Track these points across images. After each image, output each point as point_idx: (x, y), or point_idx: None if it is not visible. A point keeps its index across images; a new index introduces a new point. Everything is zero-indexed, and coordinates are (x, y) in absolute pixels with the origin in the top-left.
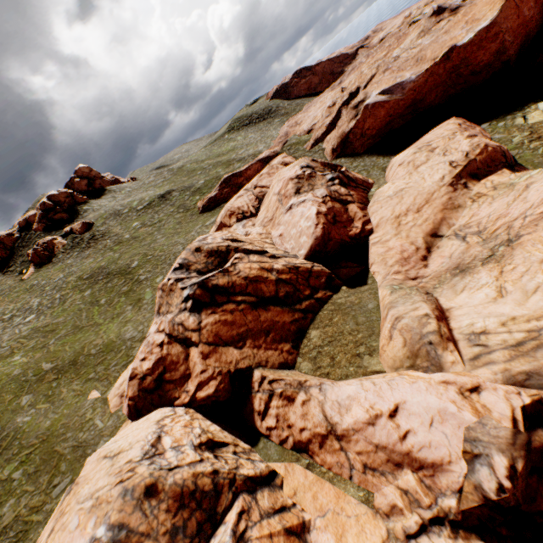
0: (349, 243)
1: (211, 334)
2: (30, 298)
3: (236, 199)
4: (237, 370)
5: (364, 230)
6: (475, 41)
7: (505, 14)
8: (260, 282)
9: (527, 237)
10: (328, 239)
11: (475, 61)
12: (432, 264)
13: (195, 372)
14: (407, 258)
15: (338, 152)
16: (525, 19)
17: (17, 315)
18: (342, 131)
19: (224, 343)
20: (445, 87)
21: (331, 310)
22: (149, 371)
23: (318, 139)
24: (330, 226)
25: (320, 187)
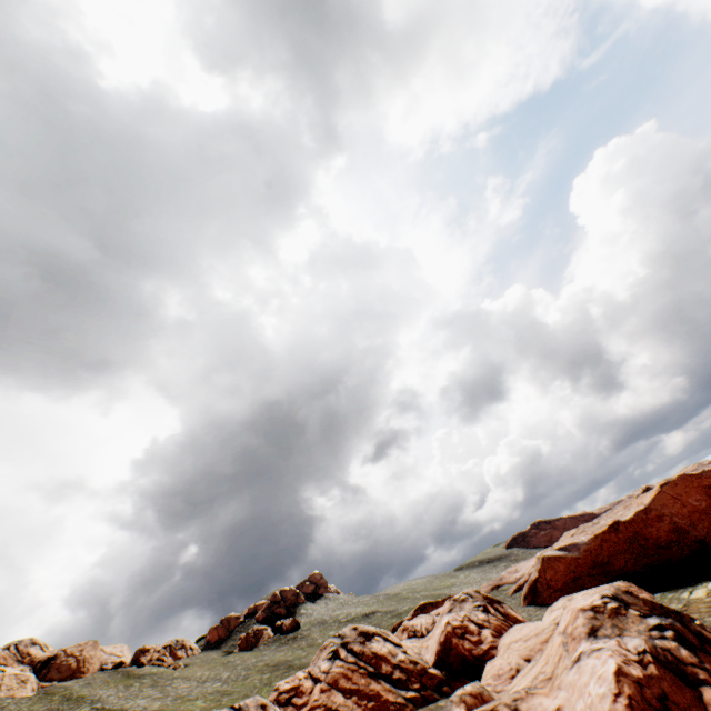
0: (471, 661)
1: (333, 678)
2: (224, 671)
3: (415, 618)
4: (337, 709)
5: (488, 652)
6: (636, 518)
7: (660, 502)
8: (383, 659)
9: (546, 647)
10: (449, 646)
11: (651, 535)
12: (514, 680)
13: (311, 700)
14: (500, 674)
15: (528, 598)
16: (697, 506)
17: (209, 680)
18: (530, 577)
19: (338, 687)
20: (632, 554)
21: (428, 706)
22: (287, 689)
23: (520, 585)
24: (454, 636)
25: (467, 609)
